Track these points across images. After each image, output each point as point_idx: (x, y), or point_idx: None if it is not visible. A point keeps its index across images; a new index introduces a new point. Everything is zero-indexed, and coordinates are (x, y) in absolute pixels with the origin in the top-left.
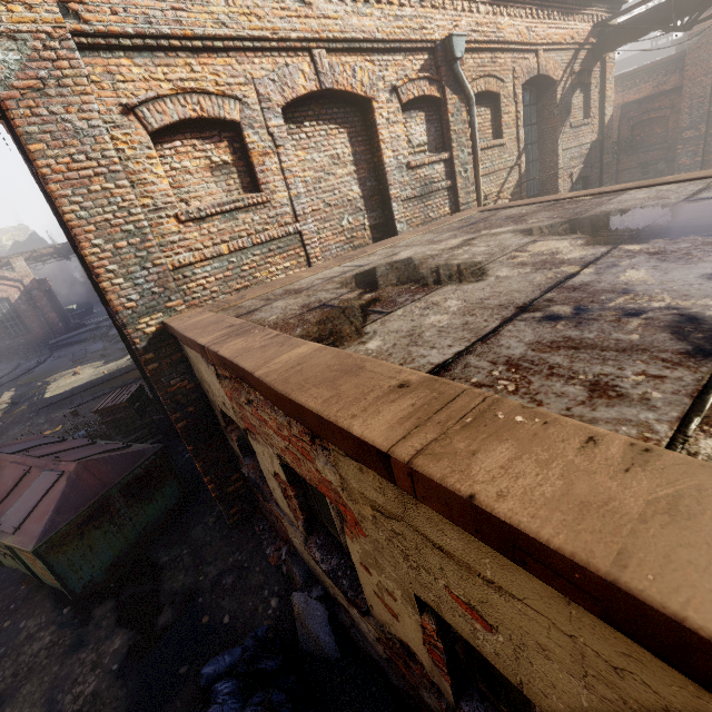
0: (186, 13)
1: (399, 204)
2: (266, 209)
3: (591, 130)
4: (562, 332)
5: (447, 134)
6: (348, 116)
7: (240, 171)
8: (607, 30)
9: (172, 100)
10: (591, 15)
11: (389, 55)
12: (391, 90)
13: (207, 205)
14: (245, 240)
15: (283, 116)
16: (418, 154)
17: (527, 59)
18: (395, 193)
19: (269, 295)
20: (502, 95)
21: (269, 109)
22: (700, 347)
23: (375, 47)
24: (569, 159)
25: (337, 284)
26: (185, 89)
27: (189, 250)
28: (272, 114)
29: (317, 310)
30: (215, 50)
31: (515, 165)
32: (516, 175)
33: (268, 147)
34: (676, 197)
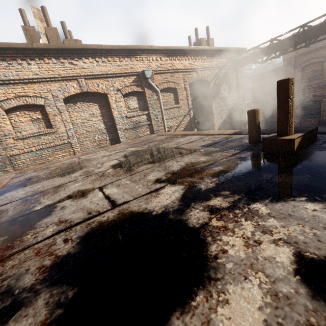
0: (21, 72)
1: (122, 131)
2: (55, 134)
3: (233, 99)
4: (12, 207)
5: (147, 104)
6: (99, 99)
7: (45, 121)
8: (235, 61)
9: (14, 99)
10: (226, 55)
11: (116, 78)
12: (117, 90)
13: (27, 133)
14: (43, 146)
15: (67, 101)
16: (134, 111)
17: (191, 74)
18: (119, 127)
19: (40, 168)
20: (178, 88)
21: (57, 100)
22: (3, 221)
23: (108, 76)
24: (220, 111)
25: (56, 167)
26: (19, 96)
27: (18, 149)
28: (58, 101)
29: (24, 181)
30: (34, 82)
31: (187, 114)
32: (188, 118)
33: (57, 113)
34: (179, 144)
